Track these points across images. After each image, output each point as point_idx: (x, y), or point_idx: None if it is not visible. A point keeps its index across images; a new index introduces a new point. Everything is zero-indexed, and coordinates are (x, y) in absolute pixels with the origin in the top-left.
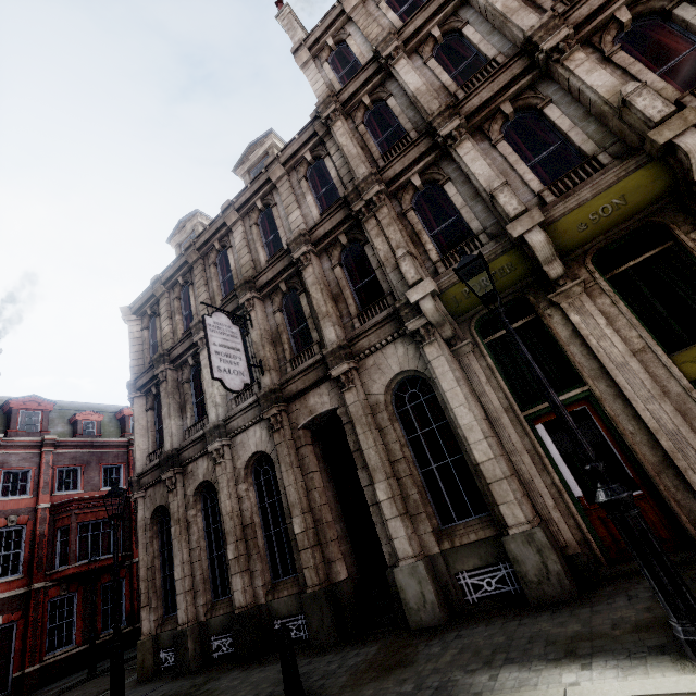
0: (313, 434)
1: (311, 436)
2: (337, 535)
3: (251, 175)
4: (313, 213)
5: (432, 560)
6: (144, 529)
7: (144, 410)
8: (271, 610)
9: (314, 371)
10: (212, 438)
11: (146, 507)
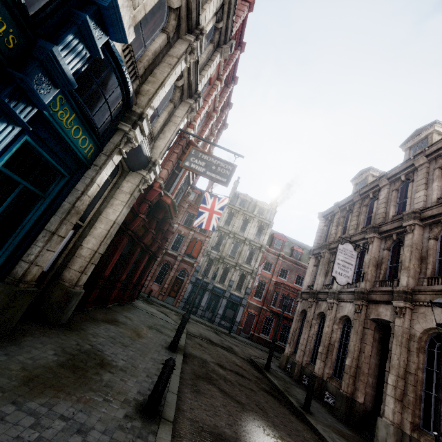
0: (378, 326)
1: (376, 326)
2: (366, 381)
3: (411, 150)
4: (433, 196)
5: (403, 434)
6: (297, 314)
7: (312, 264)
8: (326, 385)
9: (387, 295)
10: (330, 296)
11: (300, 306)
